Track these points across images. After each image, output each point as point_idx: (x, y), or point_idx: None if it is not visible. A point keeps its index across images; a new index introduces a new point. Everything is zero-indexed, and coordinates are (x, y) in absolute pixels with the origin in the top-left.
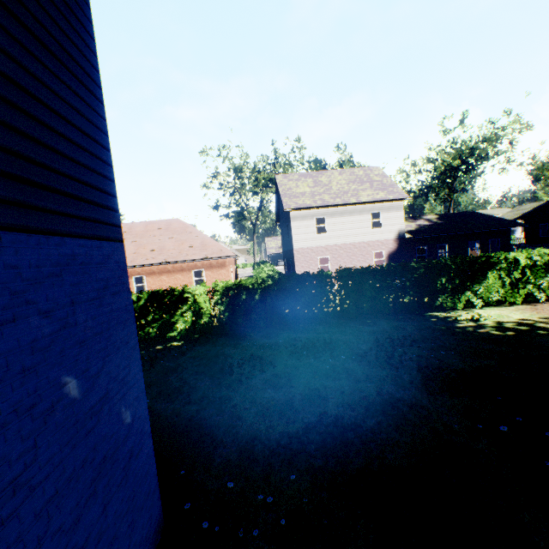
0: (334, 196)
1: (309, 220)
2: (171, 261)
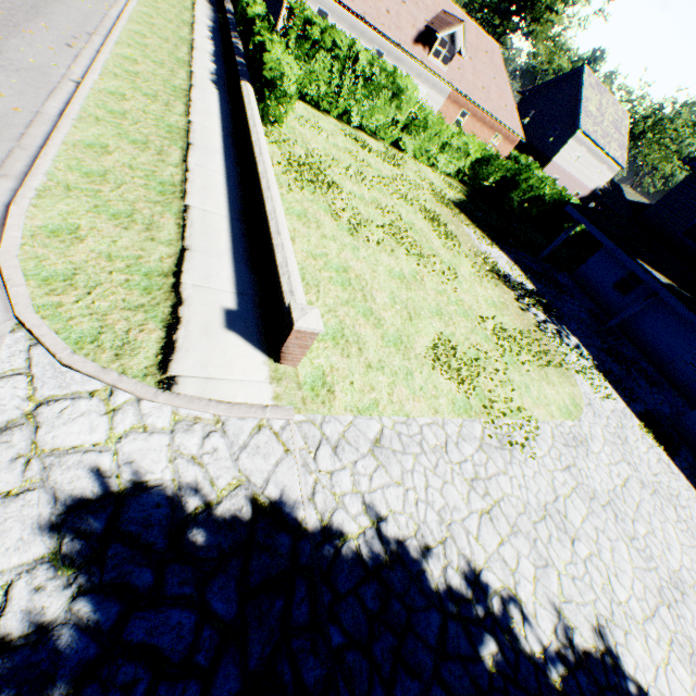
0: (601, 134)
1: (578, 145)
2: (494, 116)
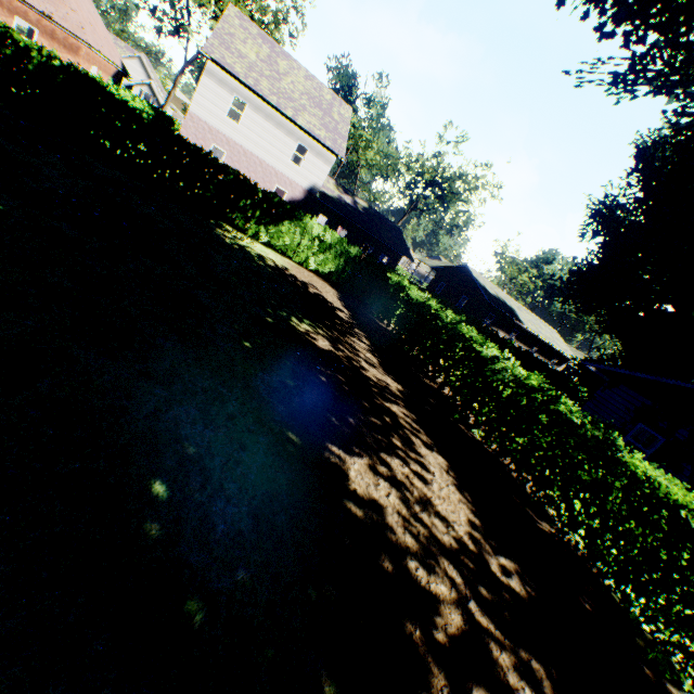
0: (275, 91)
1: (227, 91)
2: None
